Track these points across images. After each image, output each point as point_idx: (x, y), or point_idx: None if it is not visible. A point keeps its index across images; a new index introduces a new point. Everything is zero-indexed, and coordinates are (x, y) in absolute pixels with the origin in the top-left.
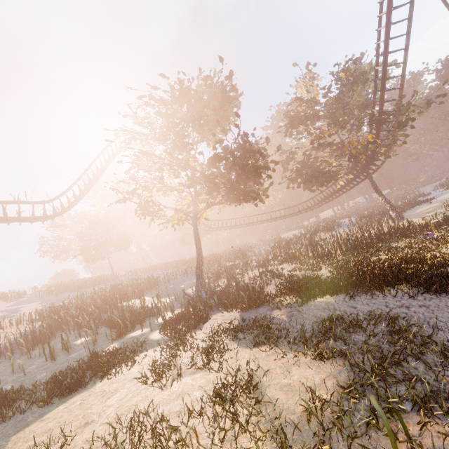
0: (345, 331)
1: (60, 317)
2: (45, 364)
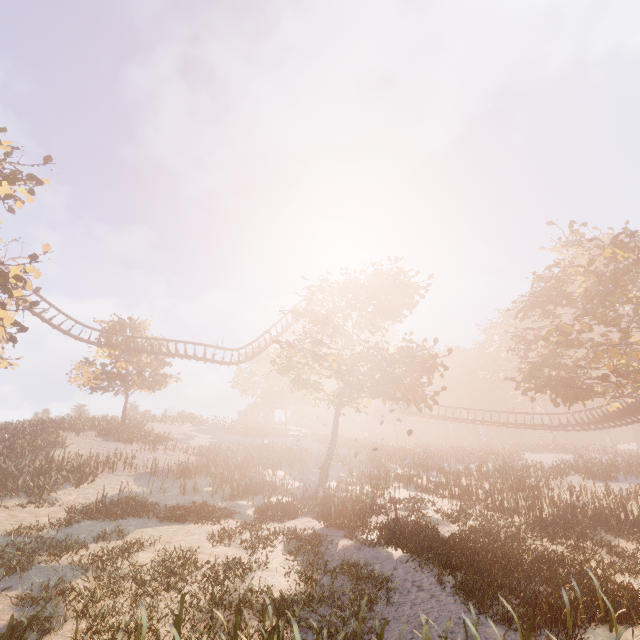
0: (343, 574)
1: (209, 460)
2: (178, 495)
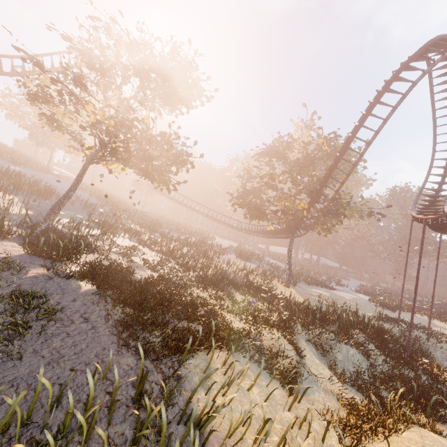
0: (5, 304)
1: None
2: None
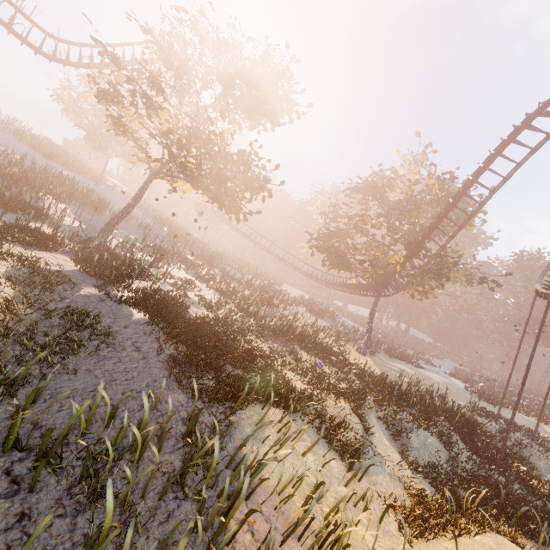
0: (60, 318)
1: None
2: None
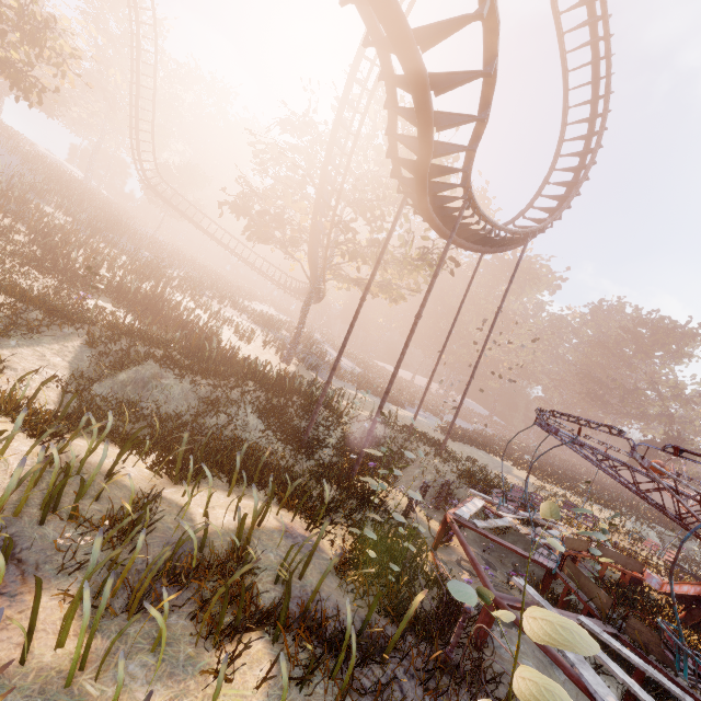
0: None
1: None
2: None
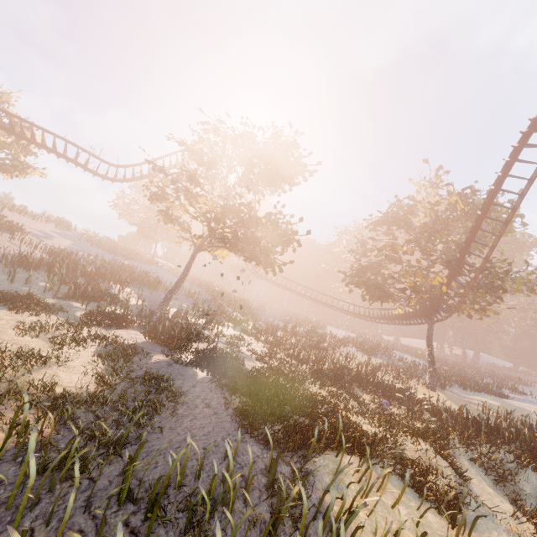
0: (141, 384)
1: (56, 260)
2: (4, 281)
